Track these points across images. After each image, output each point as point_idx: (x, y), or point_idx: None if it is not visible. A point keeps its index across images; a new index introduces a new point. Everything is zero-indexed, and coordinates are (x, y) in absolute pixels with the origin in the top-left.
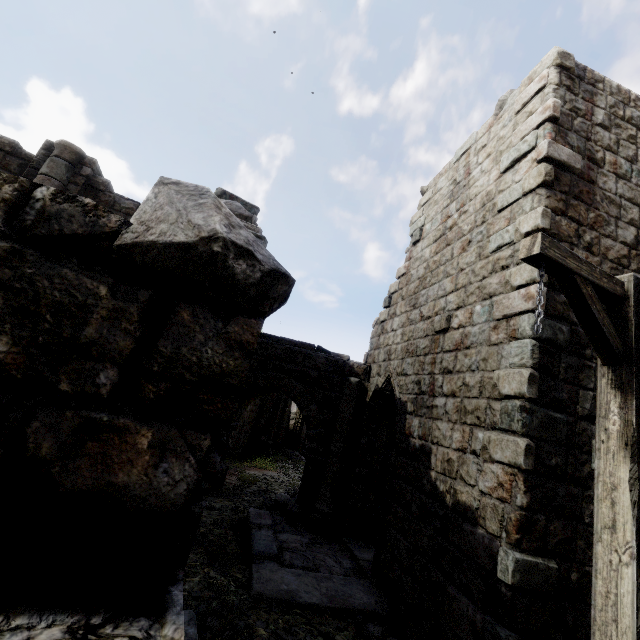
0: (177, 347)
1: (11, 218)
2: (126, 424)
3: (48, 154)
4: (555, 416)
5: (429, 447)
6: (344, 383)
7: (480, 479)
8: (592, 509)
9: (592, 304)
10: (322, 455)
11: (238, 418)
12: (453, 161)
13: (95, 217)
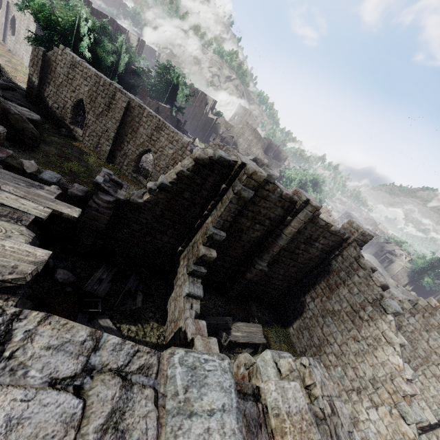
0: None
1: None
2: None
3: (304, 205)
4: None
5: None
6: None
7: None
8: (437, 428)
9: None
10: None
11: None
12: None
13: None
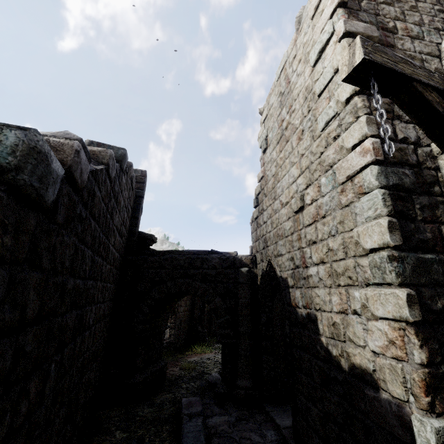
0: None
1: None
2: None
3: None
4: (426, 258)
5: (314, 314)
6: (237, 274)
7: (368, 339)
8: None
9: (443, 111)
10: (233, 338)
11: (166, 321)
12: (276, 80)
13: None
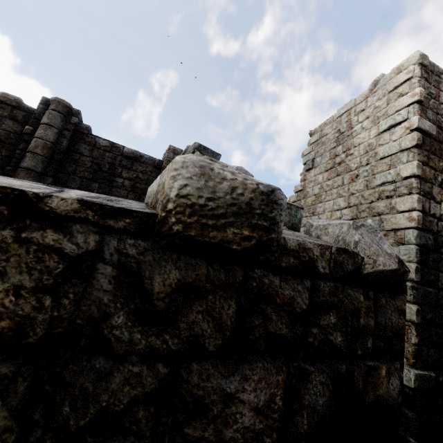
0: (385, 320)
1: (331, 269)
2: (377, 365)
3: (45, 108)
4: (429, 290)
5: None
6: None
7: None
8: None
9: None
10: None
11: None
12: (336, 116)
13: (354, 259)
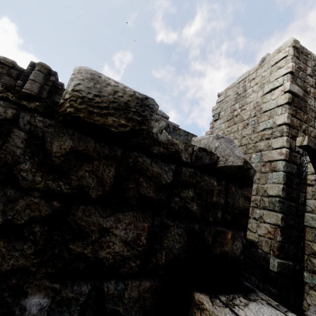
0: (233, 201)
1: (192, 160)
2: (225, 230)
3: (32, 69)
4: (291, 204)
5: None
6: None
7: (258, 230)
8: (304, 241)
9: None
10: None
11: None
12: (236, 83)
13: (211, 156)
